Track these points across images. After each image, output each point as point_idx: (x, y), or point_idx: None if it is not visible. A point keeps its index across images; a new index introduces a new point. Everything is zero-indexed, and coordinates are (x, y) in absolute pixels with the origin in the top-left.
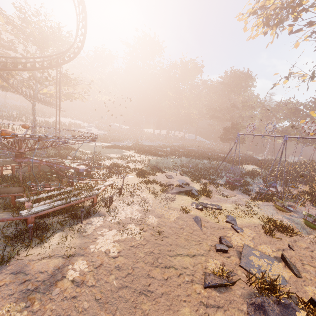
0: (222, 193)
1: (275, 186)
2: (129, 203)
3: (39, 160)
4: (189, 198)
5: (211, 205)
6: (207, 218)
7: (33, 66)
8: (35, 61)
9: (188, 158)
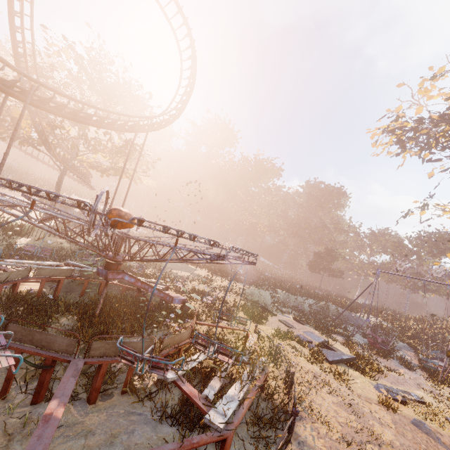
0: (384, 365)
1: (441, 358)
2: (306, 384)
3: (135, 278)
4: (358, 373)
5: (401, 391)
6: (430, 425)
7: (110, 124)
8: (118, 119)
9: (286, 292)
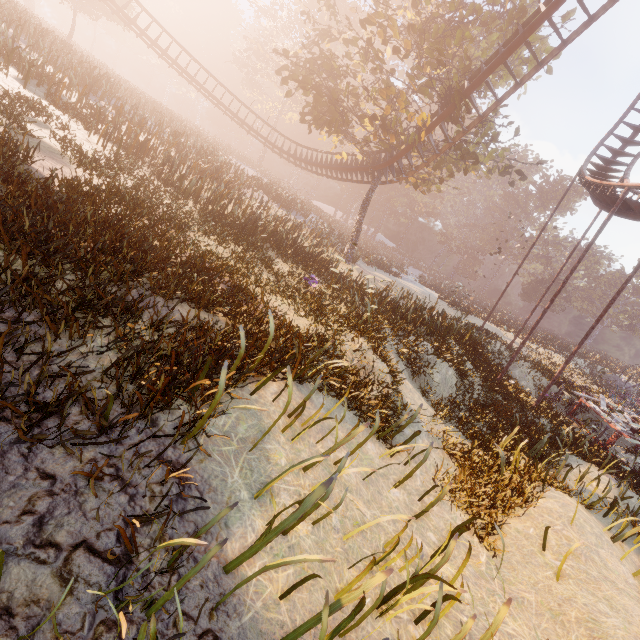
0: None
1: None
2: None
3: None
4: None
5: None
6: None
7: None
8: None
9: (563, 352)
